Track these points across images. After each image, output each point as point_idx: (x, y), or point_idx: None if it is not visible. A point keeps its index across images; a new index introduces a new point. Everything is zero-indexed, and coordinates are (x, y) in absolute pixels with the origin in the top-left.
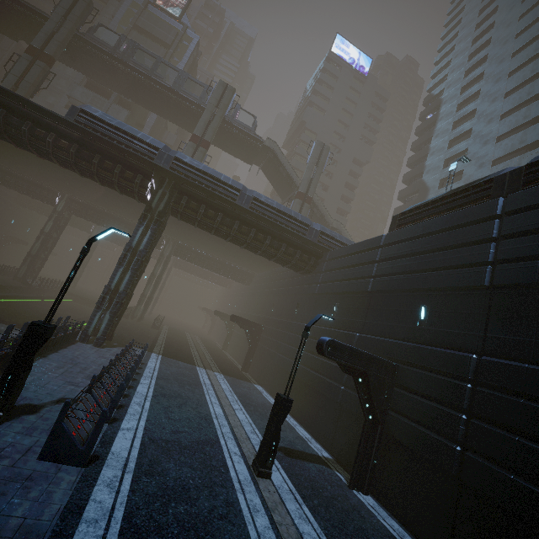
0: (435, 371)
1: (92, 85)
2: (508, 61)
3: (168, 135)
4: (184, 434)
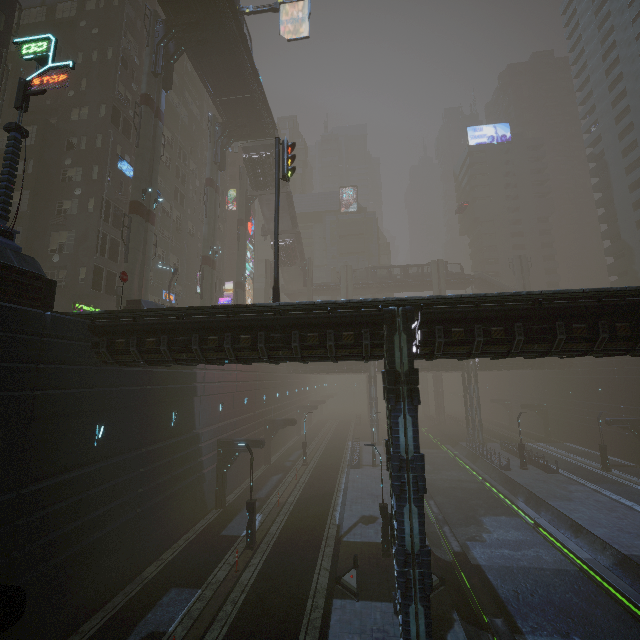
0: None
1: None
2: None
3: None
4: (568, 466)
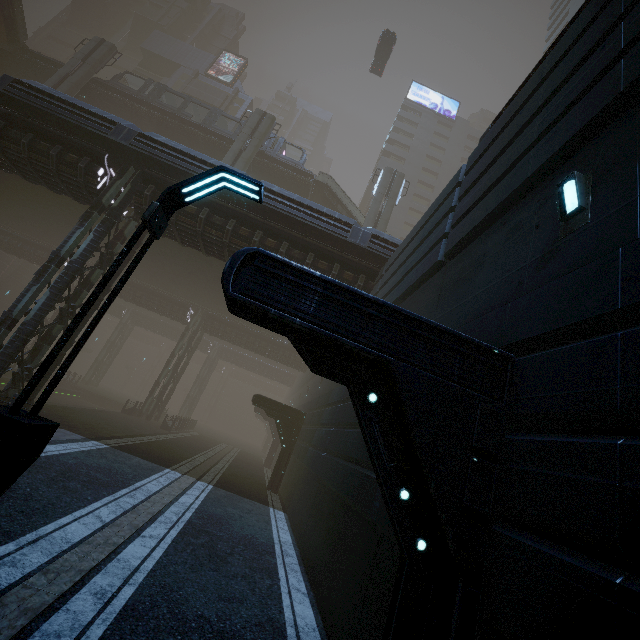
0: None
1: None
2: None
3: None
4: None
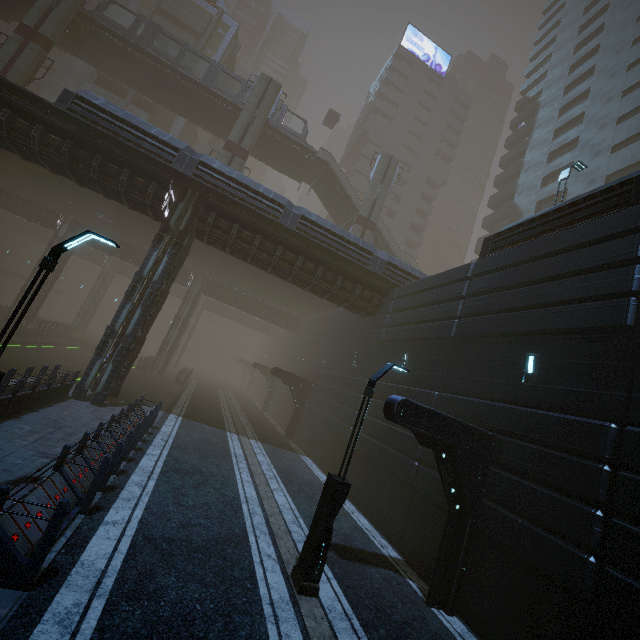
0: (551, 446)
1: (103, 81)
2: (627, 51)
3: (199, 146)
4: (197, 528)
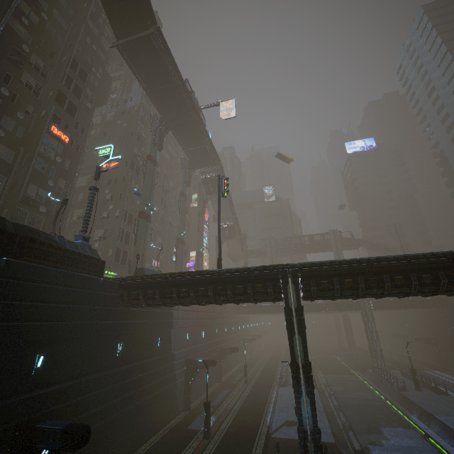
0: None
1: None
2: None
3: None
4: None
